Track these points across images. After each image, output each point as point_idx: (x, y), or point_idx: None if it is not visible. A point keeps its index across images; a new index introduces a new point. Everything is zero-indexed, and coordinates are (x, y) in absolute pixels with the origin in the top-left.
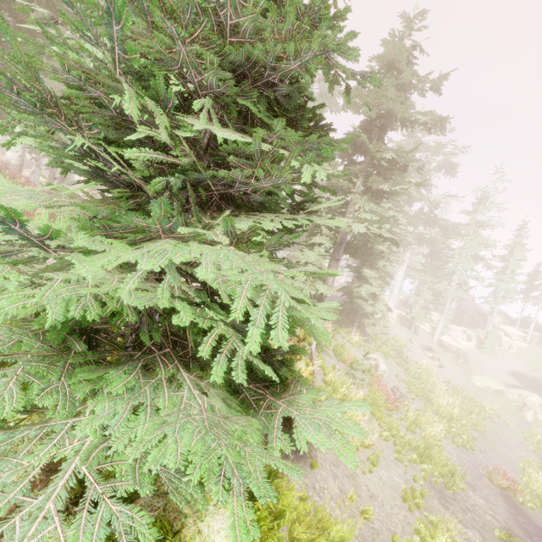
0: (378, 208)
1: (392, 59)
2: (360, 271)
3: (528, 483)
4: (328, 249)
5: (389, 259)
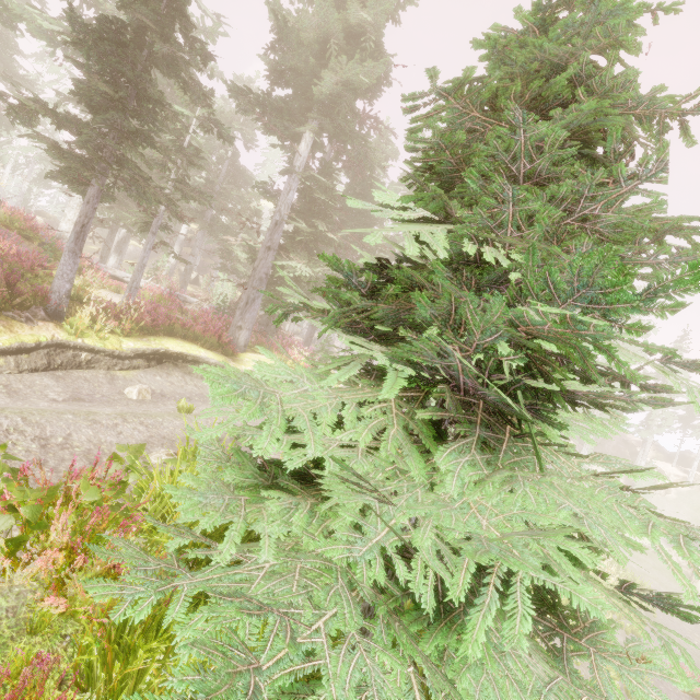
0: None
1: None
2: None
3: None
4: None
5: None
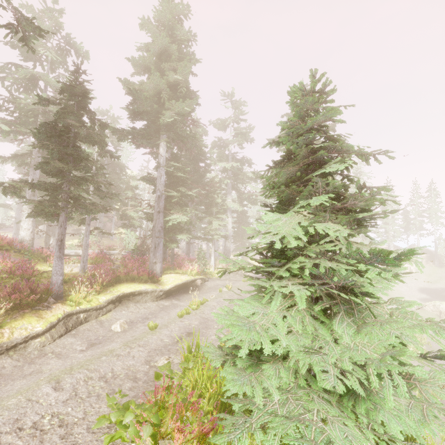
0: None
1: None
2: None
3: None
4: None
5: None
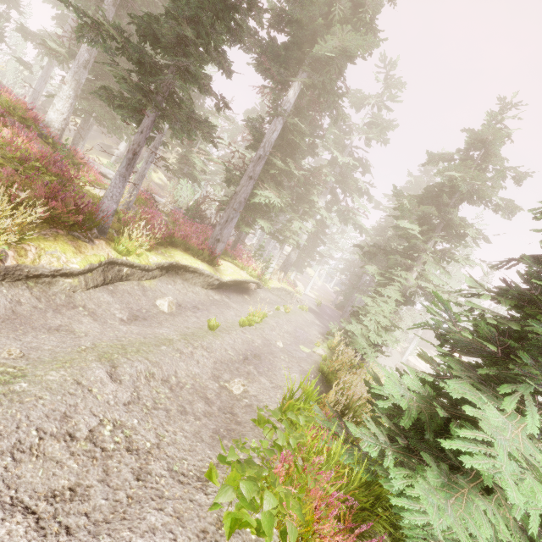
0: (447, 274)
1: (489, 142)
2: None
3: None
4: (398, 303)
5: None
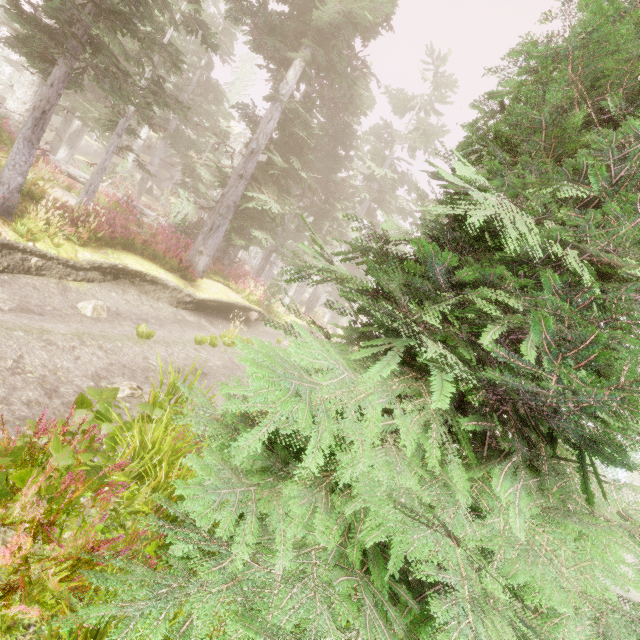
0: None
1: None
2: None
3: None
4: None
5: None
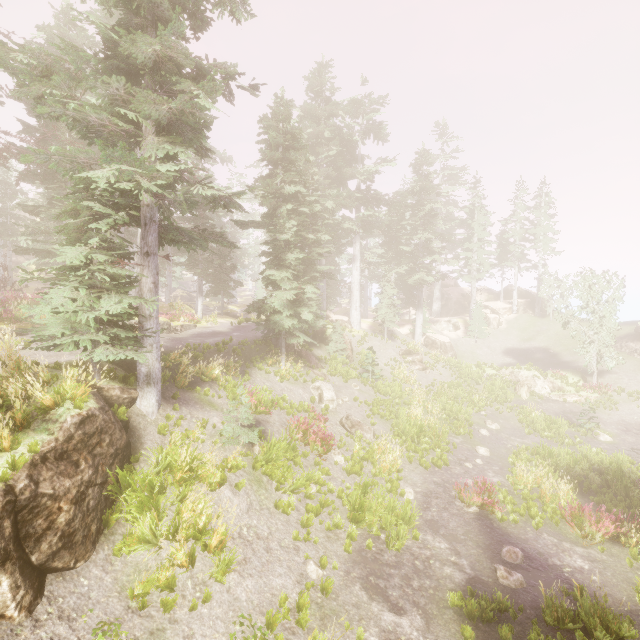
0: (175, 149)
1: None
2: (268, 276)
3: (514, 484)
4: (105, 236)
5: (322, 255)
